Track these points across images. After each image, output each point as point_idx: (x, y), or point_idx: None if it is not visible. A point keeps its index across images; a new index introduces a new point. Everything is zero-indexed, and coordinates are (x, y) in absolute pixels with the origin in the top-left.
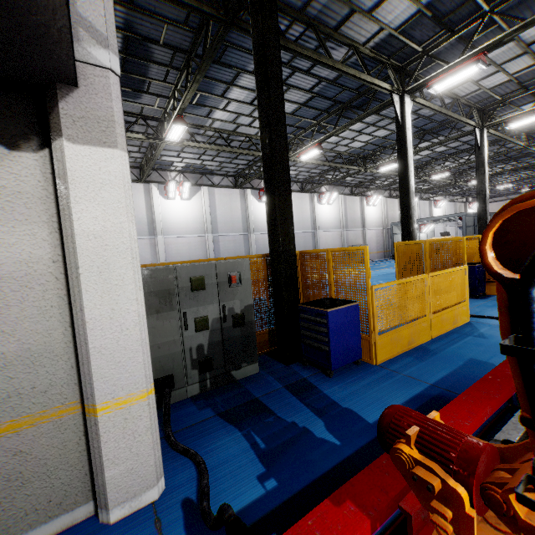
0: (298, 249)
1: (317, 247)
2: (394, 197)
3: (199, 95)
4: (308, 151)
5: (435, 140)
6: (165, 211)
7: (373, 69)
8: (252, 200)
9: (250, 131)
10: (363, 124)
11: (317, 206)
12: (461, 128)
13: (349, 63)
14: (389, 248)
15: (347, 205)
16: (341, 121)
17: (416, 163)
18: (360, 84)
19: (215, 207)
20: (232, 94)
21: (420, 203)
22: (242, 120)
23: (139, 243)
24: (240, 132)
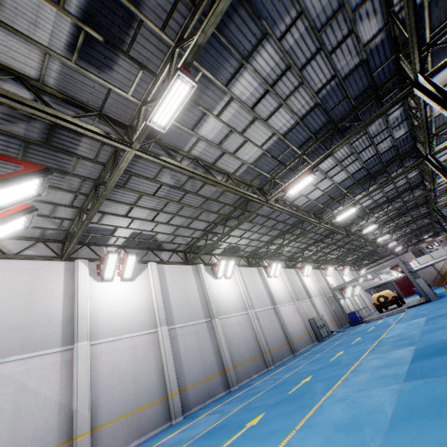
0: (267, 332)
1: (284, 325)
2: (315, 268)
3: (197, 80)
4: (299, 180)
5: (369, 191)
6: (95, 298)
7: (381, 66)
8: (206, 276)
9: (230, 167)
10: (333, 161)
11: (267, 279)
12: (393, 172)
13: (367, 51)
14: (337, 317)
15: (288, 277)
16: (318, 155)
17: (344, 223)
18: (359, 93)
19: (166, 288)
20: (239, 84)
21: (333, 272)
22: (228, 144)
23: (37, 365)
24: (219, 167)
